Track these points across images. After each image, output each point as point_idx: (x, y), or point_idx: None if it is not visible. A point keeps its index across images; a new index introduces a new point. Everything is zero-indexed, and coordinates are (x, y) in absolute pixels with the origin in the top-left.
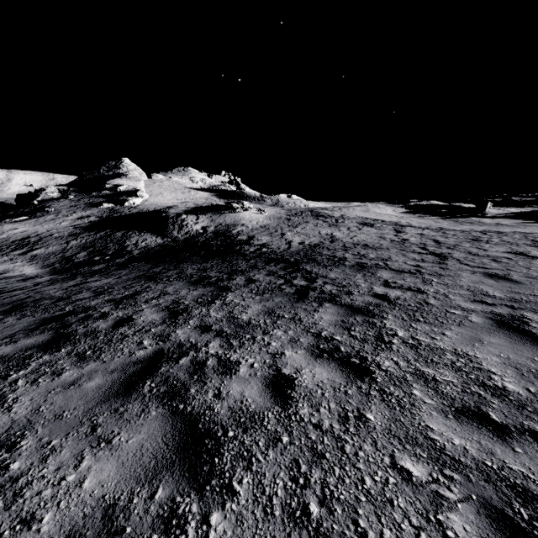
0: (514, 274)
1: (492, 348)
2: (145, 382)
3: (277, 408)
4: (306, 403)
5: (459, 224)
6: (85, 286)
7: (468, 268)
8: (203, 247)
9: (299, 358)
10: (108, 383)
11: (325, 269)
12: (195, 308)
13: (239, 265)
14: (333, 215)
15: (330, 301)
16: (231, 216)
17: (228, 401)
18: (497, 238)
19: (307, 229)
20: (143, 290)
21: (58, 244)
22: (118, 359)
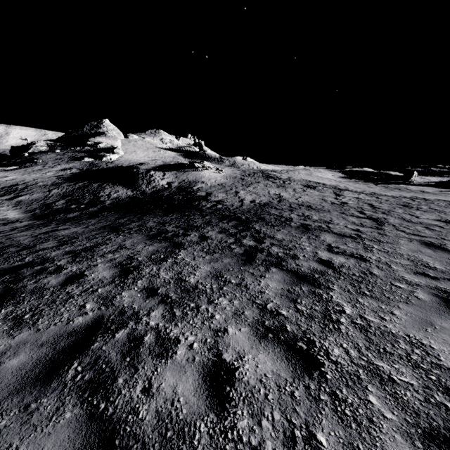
0: (448, 244)
1: (446, 336)
2: (72, 364)
3: (212, 417)
4: (246, 409)
5: (389, 189)
6: (53, 234)
7: (405, 235)
8: (166, 201)
9: (242, 338)
10: (32, 362)
11: (273, 229)
12: (146, 266)
13: (196, 220)
14: (281, 177)
15: (277, 265)
16: (193, 174)
17: (157, 400)
18: (425, 205)
19: (258, 189)
20: (103, 242)
21: (41, 192)
22: (53, 327)
